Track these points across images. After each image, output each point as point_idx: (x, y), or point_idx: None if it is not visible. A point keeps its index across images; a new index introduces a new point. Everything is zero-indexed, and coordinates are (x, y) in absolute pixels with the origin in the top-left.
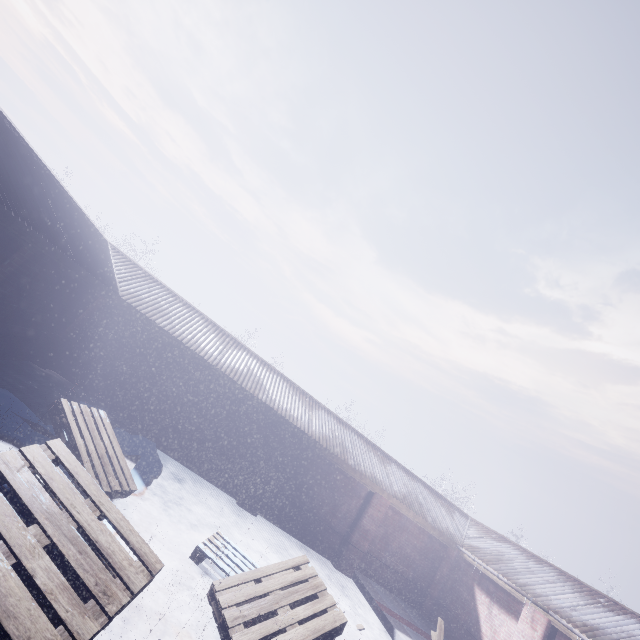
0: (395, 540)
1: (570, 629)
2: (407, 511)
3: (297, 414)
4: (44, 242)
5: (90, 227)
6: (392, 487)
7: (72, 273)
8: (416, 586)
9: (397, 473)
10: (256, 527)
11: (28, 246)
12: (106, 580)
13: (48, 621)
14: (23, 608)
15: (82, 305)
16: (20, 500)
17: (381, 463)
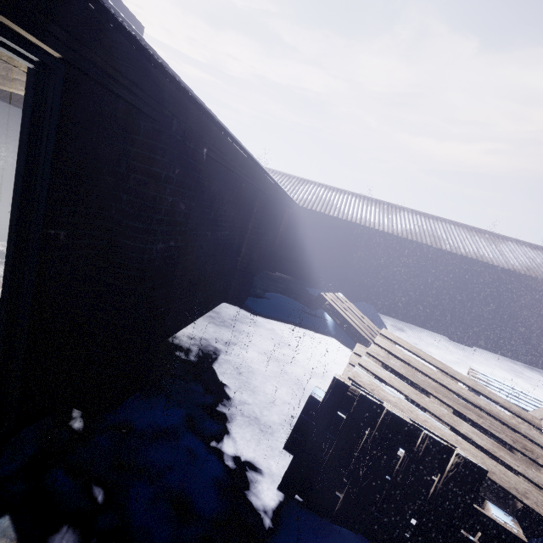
0: None
1: None
2: None
3: (486, 253)
4: (270, 184)
5: None
6: None
7: (280, 201)
8: None
9: None
10: (480, 357)
11: (265, 192)
12: (515, 438)
13: (513, 475)
14: (490, 465)
15: (278, 222)
16: (408, 380)
17: None
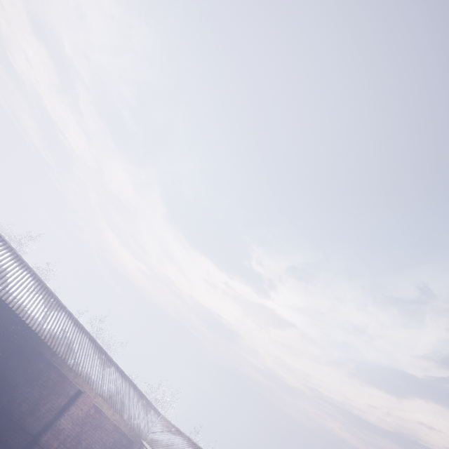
0: (88, 438)
1: None
2: (108, 409)
3: (32, 311)
4: None
5: None
6: (102, 387)
7: None
8: None
9: (113, 375)
10: None
11: None
12: None
13: None
14: None
15: None
16: None
17: (102, 365)
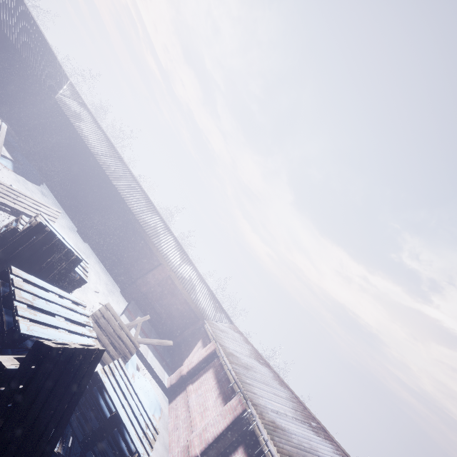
0: (166, 299)
1: (219, 349)
2: (179, 284)
3: (134, 203)
4: None
5: (54, 59)
6: (177, 268)
7: (15, 54)
8: (170, 331)
9: (190, 271)
10: (78, 241)
11: None
12: None
13: None
14: None
15: (31, 92)
16: None
17: (181, 259)
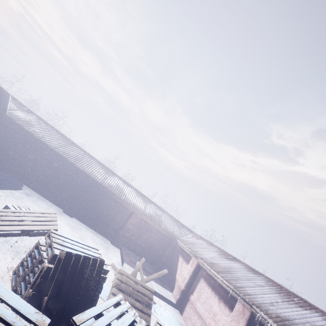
0: (145, 235)
1: (202, 263)
2: (150, 221)
3: (97, 175)
4: None
5: None
6: (145, 211)
7: None
8: (155, 256)
9: (153, 207)
10: (68, 220)
11: None
12: None
13: None
14: None
15: None
16: None
17: (144, 202)
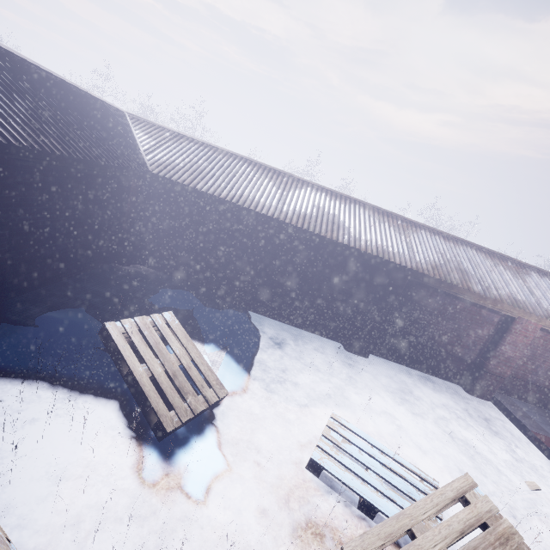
0: (547, 361)
1: None
2: None
3: (391, 247)
4: None
5: (84, 98)
6: (541, 306)
7: (50, 164)
8: None
9: (541, 284)
10: (371, 372)
11: None
12: None
13: None
14: None
15: (120, 195)
16: None
17: (516, 277)
